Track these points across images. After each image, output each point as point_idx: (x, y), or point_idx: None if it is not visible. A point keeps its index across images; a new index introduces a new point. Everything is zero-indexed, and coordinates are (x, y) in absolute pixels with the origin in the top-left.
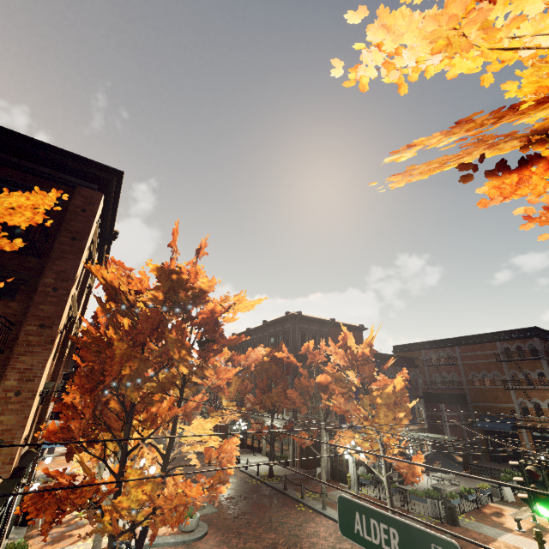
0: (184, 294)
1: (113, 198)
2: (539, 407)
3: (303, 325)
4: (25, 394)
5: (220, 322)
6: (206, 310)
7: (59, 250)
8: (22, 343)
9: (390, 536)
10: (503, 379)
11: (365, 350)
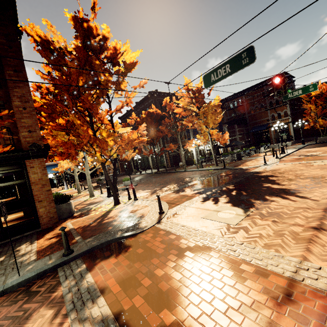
0: (94, 42)
1: None
2: (280, 115)
3: (160, 98)
4: (28, 109)
5: (118, 68)
6: (111, 47)
7: None
8: (10, 81)
9: (226, 68)
10: (265, 106)
11: (199, 86)
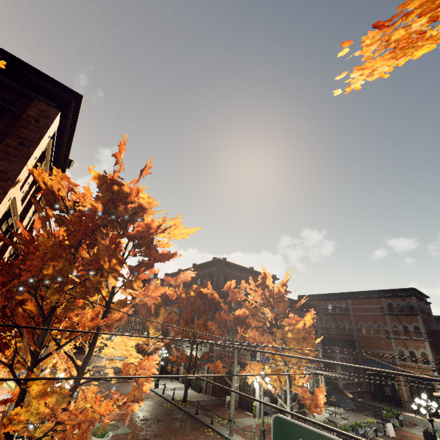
0: (123, 208)
1: (70, 122)
2: (413, 355)
3: (226, 270)
4: None
5: (155, 244)
6: (142, 223)
7: (4, 151)
8: None
9: None
10: (385, 329)
11: (282, 288)
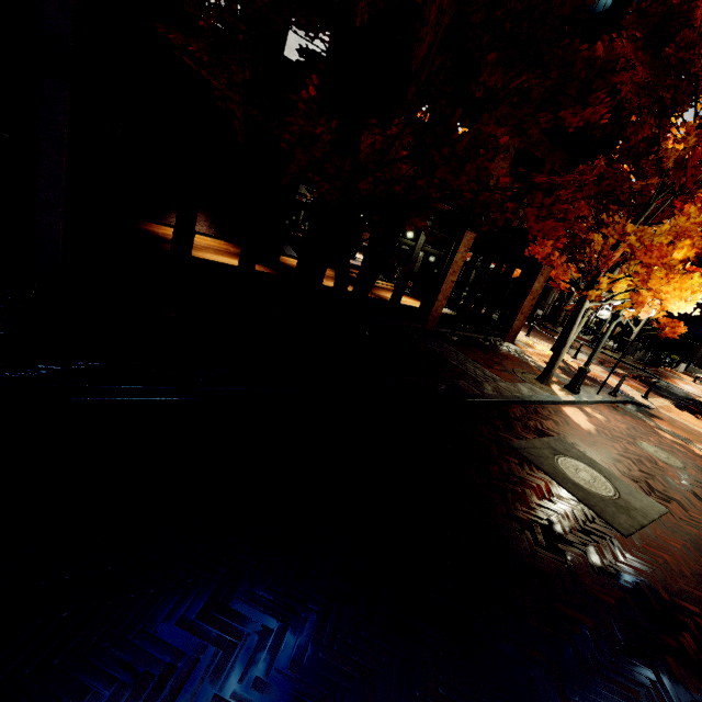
0: None
1: None
2: None
3: None
4: None
5: None
6: None
7: None
8: None
9: None
10: None
11: None
